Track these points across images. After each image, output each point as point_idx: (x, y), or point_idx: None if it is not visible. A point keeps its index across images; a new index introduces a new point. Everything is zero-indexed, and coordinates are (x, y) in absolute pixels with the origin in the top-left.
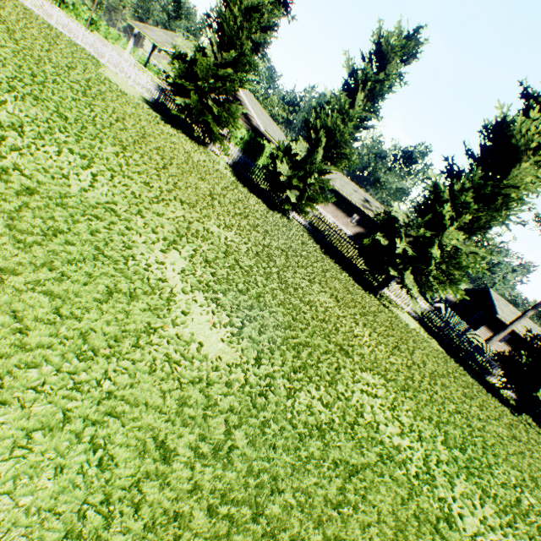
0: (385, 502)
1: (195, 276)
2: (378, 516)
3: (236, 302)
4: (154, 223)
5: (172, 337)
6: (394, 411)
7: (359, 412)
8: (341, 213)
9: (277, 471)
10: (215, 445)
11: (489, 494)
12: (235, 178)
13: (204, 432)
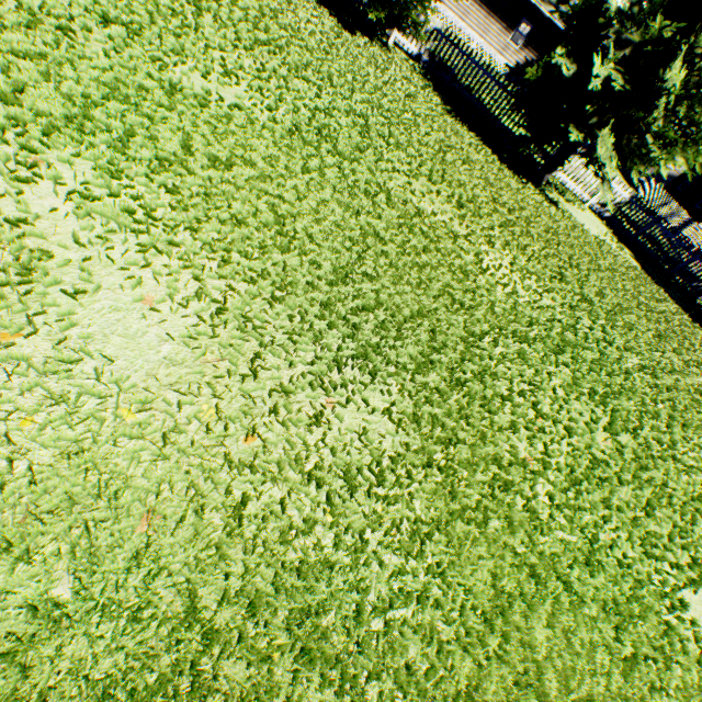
0: (483, 569)
1: (119, 201)
2: (462, 603)
3: (221, 245)
4: (6, 80)
5: (23, 359)
6: (531, 396)
7: (464, 417)
8: (497, 23)
9: (259, 591)
10: (105, 583)
11: (664, 493)
12: None
13: (76, 566)
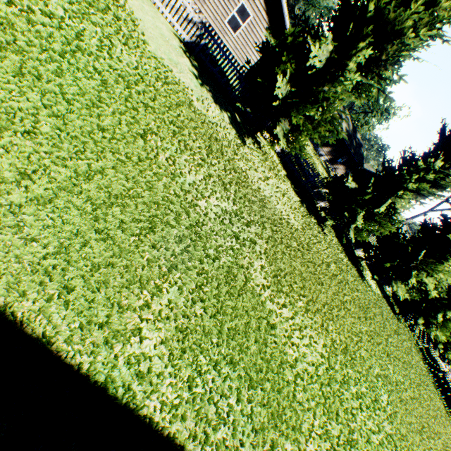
0: None
1: None
2: None
3: None
4: None
5: None
6: None
7: None
8: None
9: None
10: None
11: None
12: (294, 192)
13: None
